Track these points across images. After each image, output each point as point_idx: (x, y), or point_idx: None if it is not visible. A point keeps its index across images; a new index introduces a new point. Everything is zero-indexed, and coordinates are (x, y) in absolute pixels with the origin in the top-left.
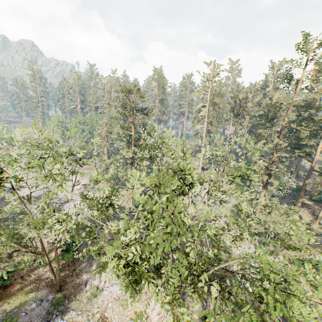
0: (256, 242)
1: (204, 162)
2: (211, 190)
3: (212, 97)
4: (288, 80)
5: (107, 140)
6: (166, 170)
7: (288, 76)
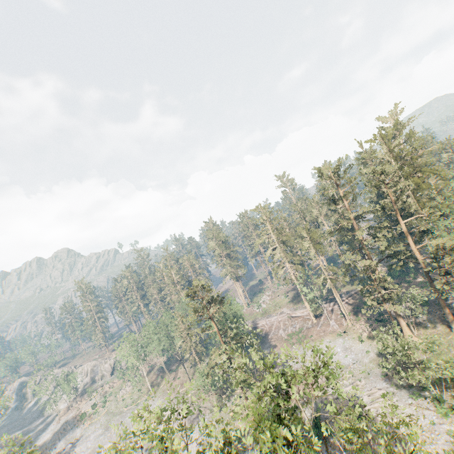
0: (428, 401)
1: (312, 309)
2: (307, 393)
3: (277, 237)
4: (333, 202)
5: (191, 339)
6: (258, 400)
7: (331, 199)
